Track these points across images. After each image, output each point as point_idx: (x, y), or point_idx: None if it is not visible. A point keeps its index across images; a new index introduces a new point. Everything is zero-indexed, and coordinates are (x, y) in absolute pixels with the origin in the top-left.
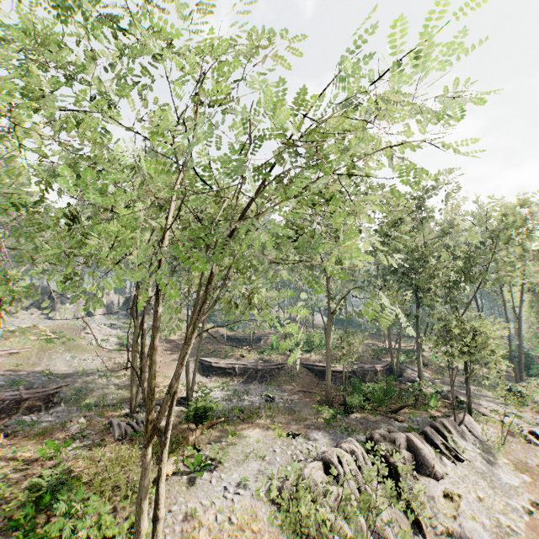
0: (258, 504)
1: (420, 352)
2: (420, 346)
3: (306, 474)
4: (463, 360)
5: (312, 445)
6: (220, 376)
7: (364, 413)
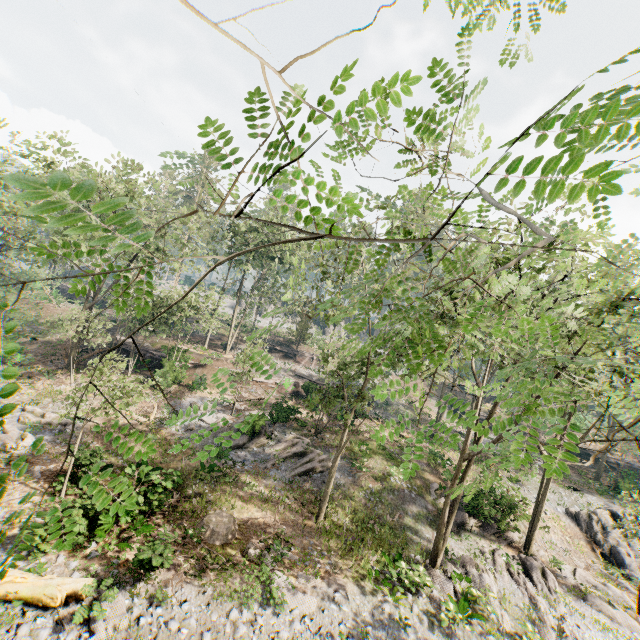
0: (560, 515)
1: None
2: None
3: (597, 512)
4: None
5: (589, 501)
6: None
7: (634, 501)
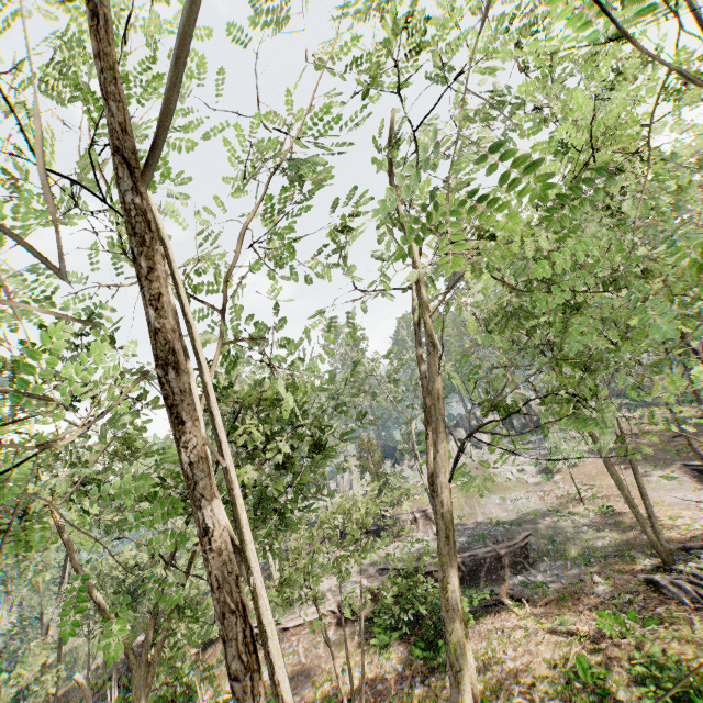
0: None
1: None
2: None
3: None
4: None
5: None
6: None
7: None
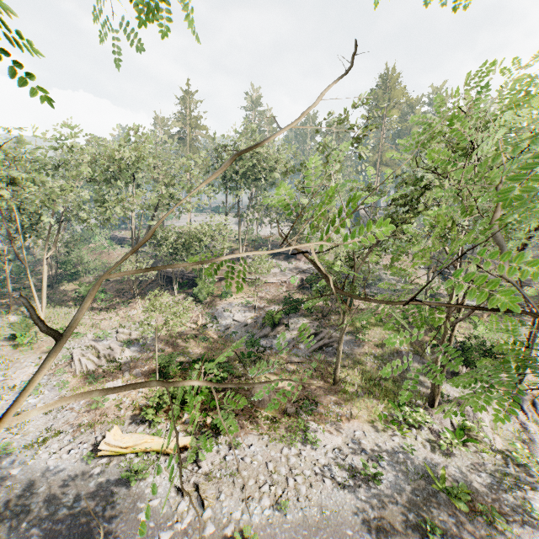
0: None
1: None
2: None
3: None
4: None
5: None
6: None
7: None
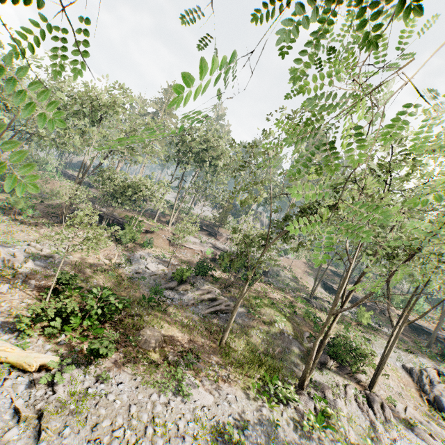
0: (398, 368)
1: None
2: None
3: (427, 370)
4: None
5: (421, 362)
6: None
7: None
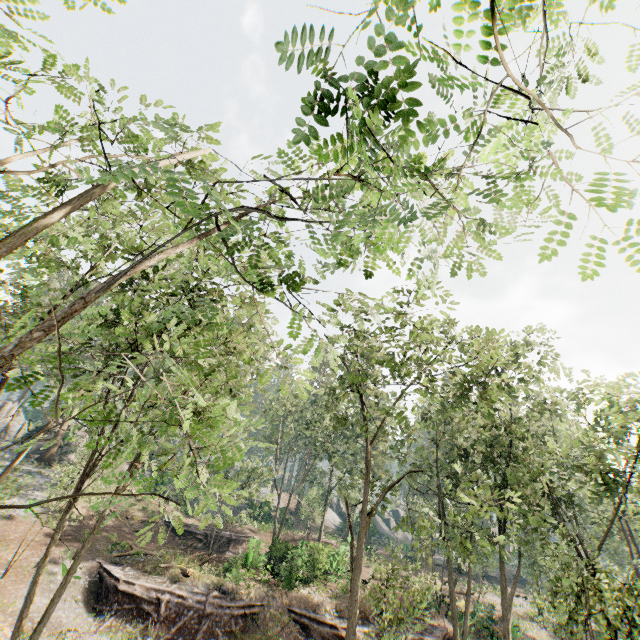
0: None
1: (509, 622)
2: (509, 609)
3: None
4: (555, 639)
5: None
6: (123, 618)
7: None
